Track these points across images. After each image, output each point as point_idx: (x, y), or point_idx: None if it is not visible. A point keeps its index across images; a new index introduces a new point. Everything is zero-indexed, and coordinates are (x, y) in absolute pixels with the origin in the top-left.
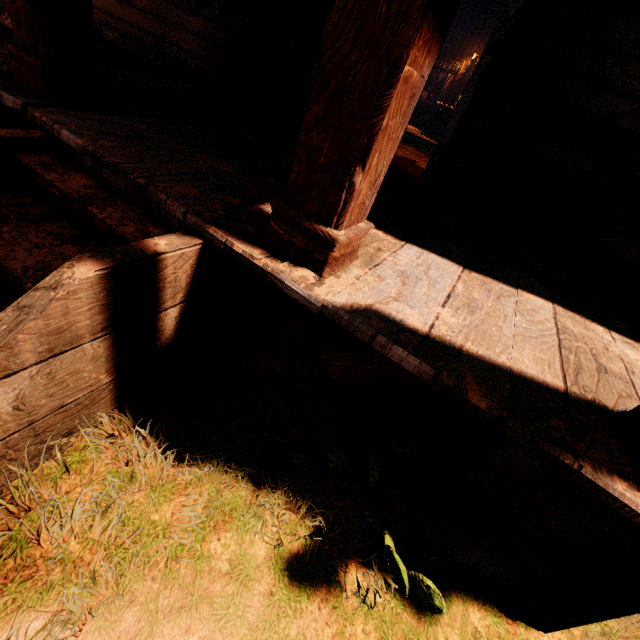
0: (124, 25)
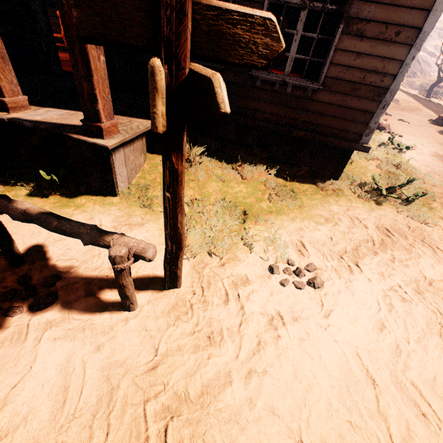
0: None
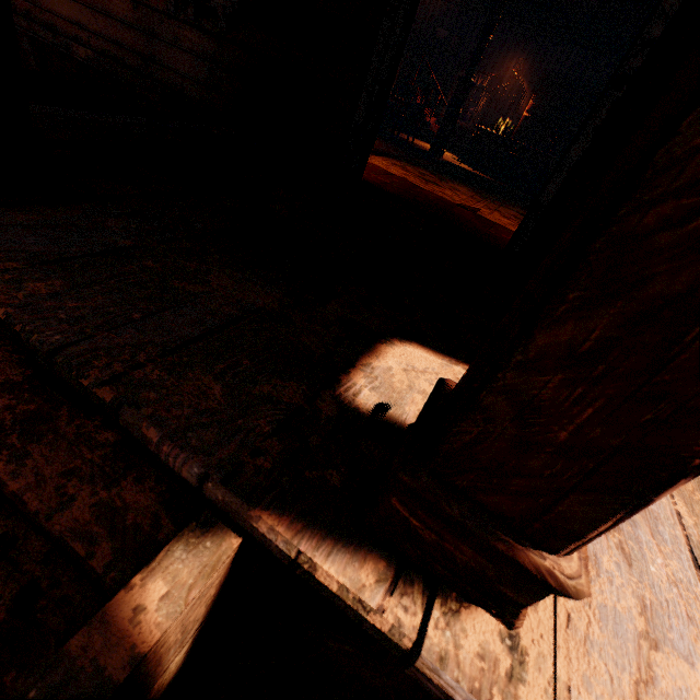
0: (99, 40)
